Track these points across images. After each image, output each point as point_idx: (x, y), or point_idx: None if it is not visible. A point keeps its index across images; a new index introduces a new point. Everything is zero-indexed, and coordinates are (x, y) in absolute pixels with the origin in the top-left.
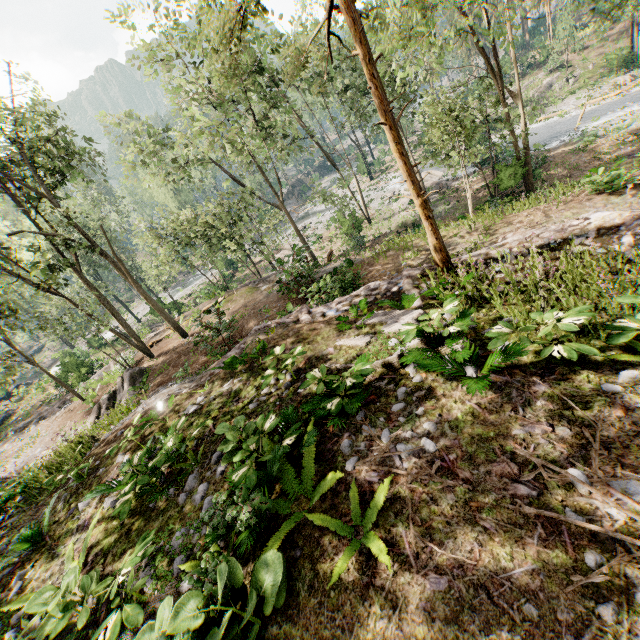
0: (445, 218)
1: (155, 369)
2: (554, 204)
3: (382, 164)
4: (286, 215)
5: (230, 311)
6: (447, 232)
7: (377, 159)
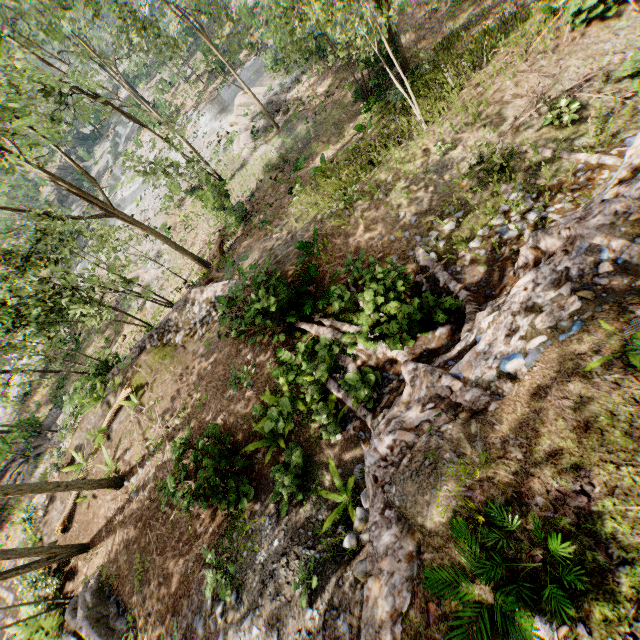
0: (319, 139)
1: (119, 571)
2: (537, 58)
3: (169, 104)
4: (126, 222)
5: (163, 404)
6: (416, 148)
7: (159, 100)
